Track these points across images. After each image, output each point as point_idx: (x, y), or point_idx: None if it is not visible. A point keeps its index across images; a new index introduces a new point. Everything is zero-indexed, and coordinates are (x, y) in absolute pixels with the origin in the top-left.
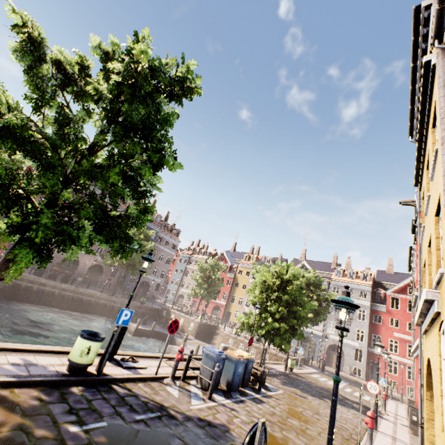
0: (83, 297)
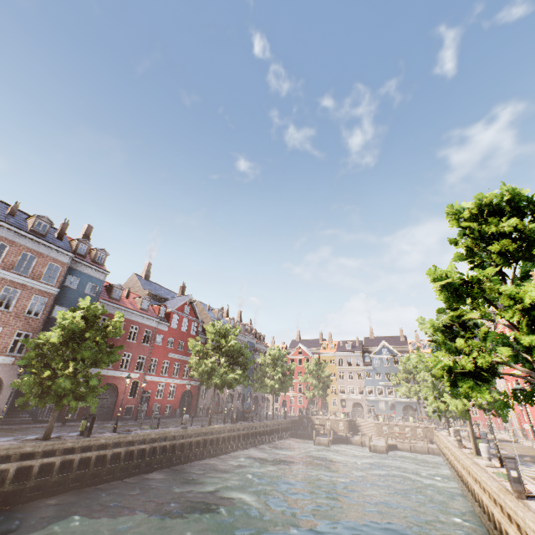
0: (270, 428)
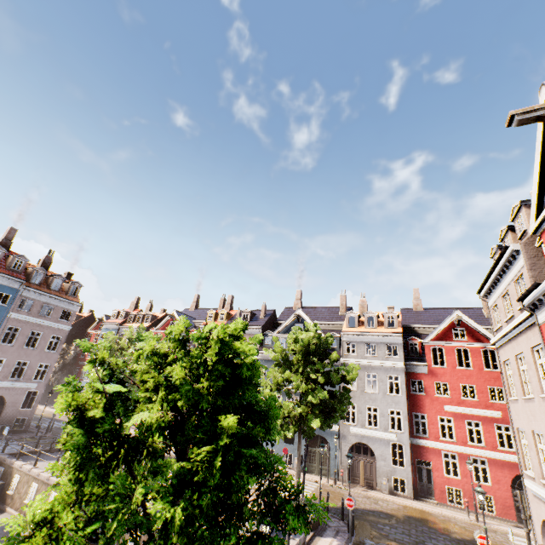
0: None
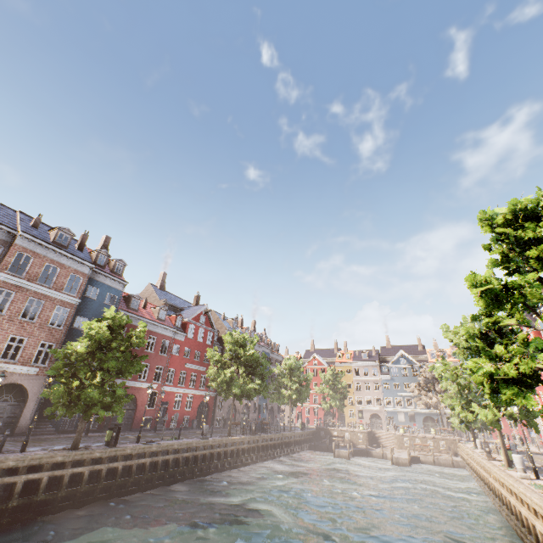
0: (289, 440)
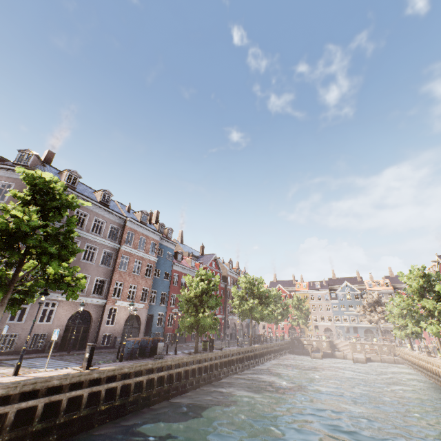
0: (279, 347)
